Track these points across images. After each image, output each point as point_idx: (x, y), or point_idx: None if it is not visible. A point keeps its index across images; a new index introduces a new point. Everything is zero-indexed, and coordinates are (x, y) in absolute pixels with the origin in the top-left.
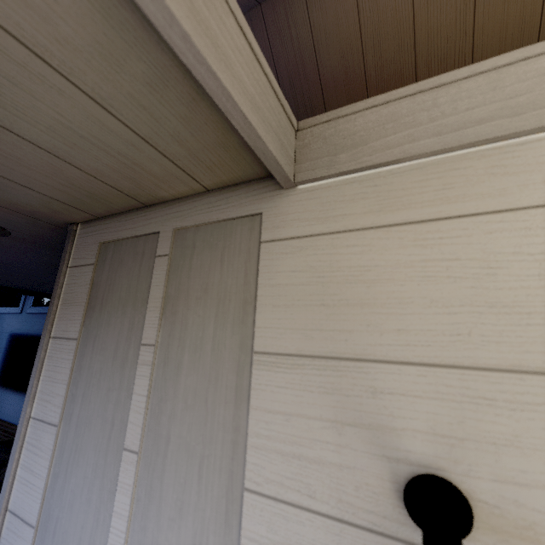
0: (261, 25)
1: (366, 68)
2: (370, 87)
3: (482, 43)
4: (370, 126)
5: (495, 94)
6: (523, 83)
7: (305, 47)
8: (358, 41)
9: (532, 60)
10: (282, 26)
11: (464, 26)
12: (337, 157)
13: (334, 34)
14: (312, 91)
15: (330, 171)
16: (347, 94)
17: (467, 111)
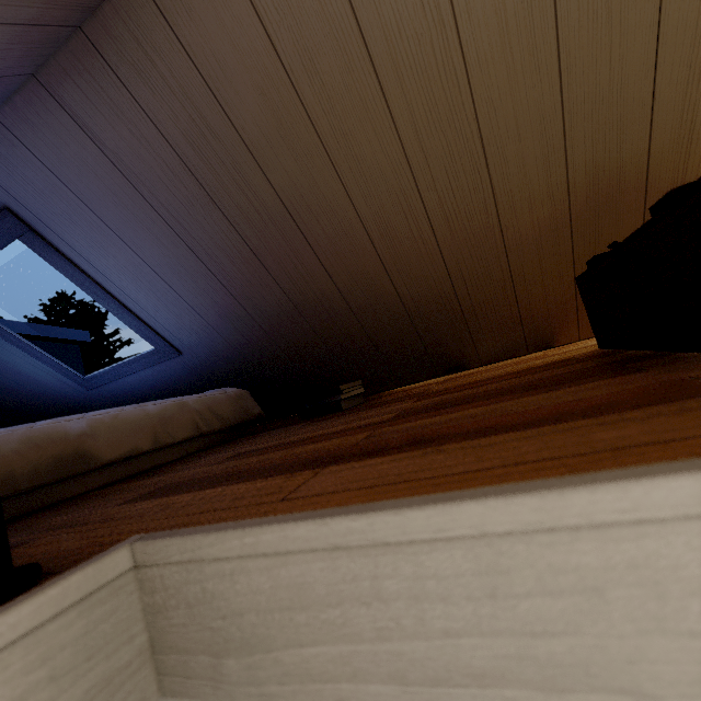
0: (99, 64)
1: (306, 106)
2: (322, 133)
3: (473, 37)
4: (265, 605)
5: (497, 611)
6: (553, 599)
7: (193, 89)
8: (277, 64)
9: (563, 538)
10: (138, 61)
11: (438, 13)
12: (222, 665)
13: (232, 59)
14: (234, 156)
15: (218, 695)
16: (291, 151)
17: (446, 636)
